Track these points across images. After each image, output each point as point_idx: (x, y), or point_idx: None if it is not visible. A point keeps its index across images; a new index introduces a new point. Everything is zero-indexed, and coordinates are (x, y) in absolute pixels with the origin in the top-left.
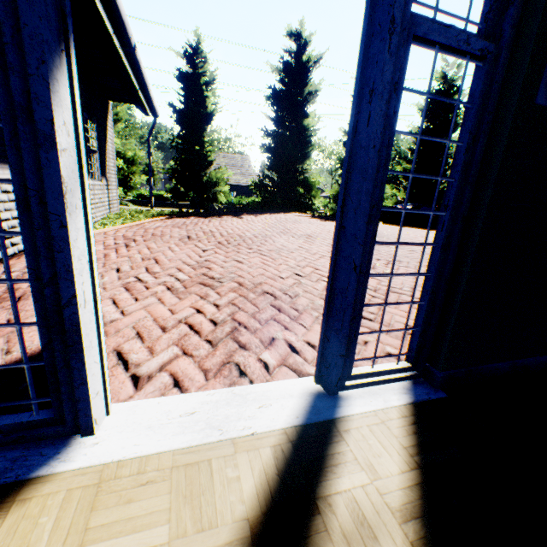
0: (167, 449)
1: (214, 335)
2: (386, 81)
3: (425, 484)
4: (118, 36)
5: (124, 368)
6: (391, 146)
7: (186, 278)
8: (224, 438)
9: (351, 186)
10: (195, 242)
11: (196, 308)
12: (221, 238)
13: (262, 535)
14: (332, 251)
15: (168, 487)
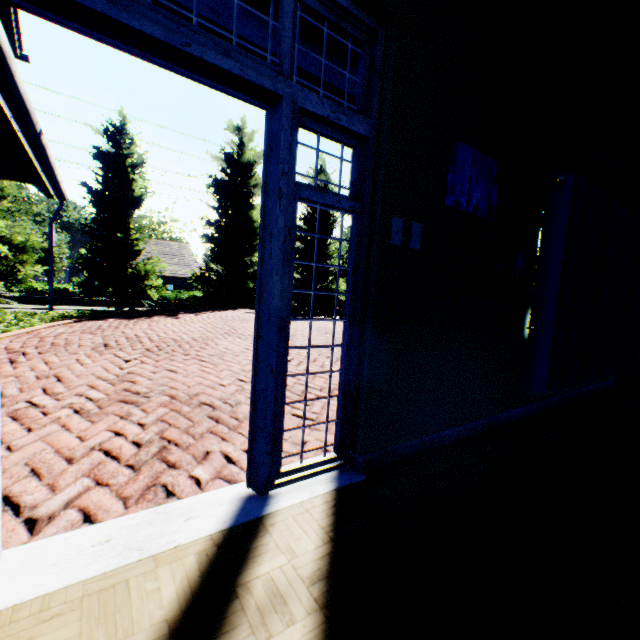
0: (77, 580)
1: (138, 458)
2: (281, 228)
3: (334, 552)
4: (19, 121)
5: (14, 514)
6: (292, 272)
7: (102, 396)
8: (145, 557)
9: (264, 303)
10: (115, 350)
11: (114, 431)
12: (151, 344)
13: (181, 628)
14: (253, 357)
15: (79, 615)
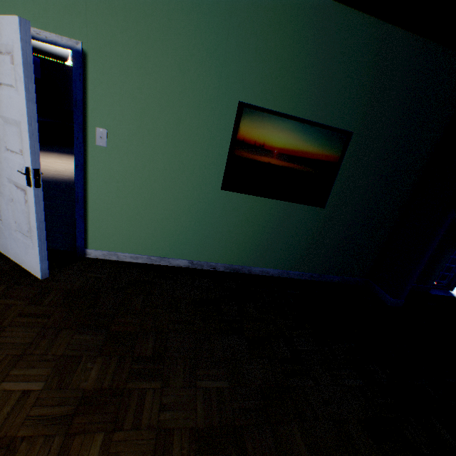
0: None
1: None
2: None
3: None
4: None
5: None
6: None
7: None
8: None
9: None
10: None
11: None
12: None
13: None
14: None
15: None
